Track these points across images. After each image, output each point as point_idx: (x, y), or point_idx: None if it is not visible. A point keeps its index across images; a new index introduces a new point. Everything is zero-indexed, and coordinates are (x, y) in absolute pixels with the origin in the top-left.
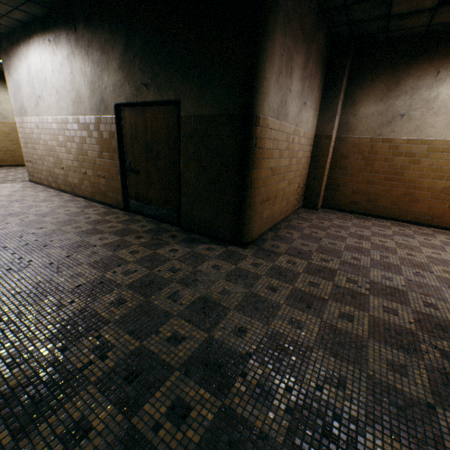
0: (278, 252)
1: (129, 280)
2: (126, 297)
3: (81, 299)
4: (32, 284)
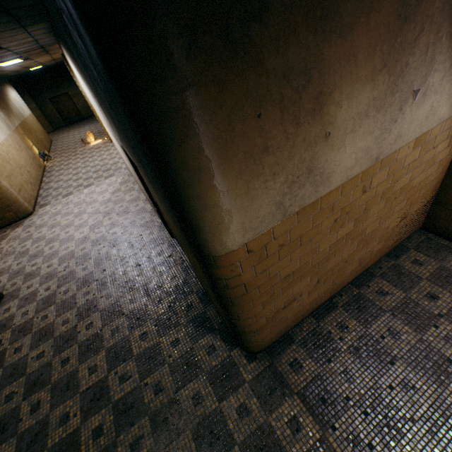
0: (291, 385)
1: (118, 394)
2: (105, 426)
3: (81, 413)
4: (68, 372)
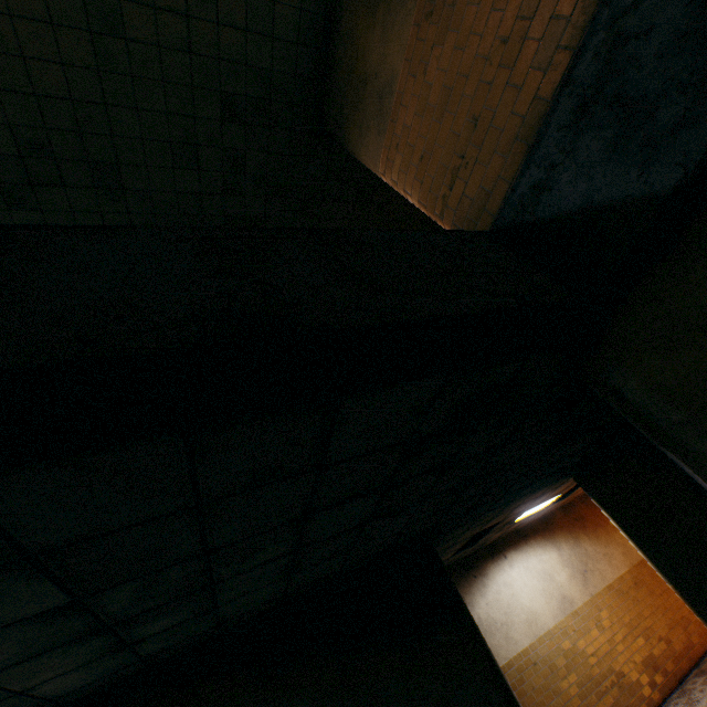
0: None
1: None
2: None
3: None
4: None
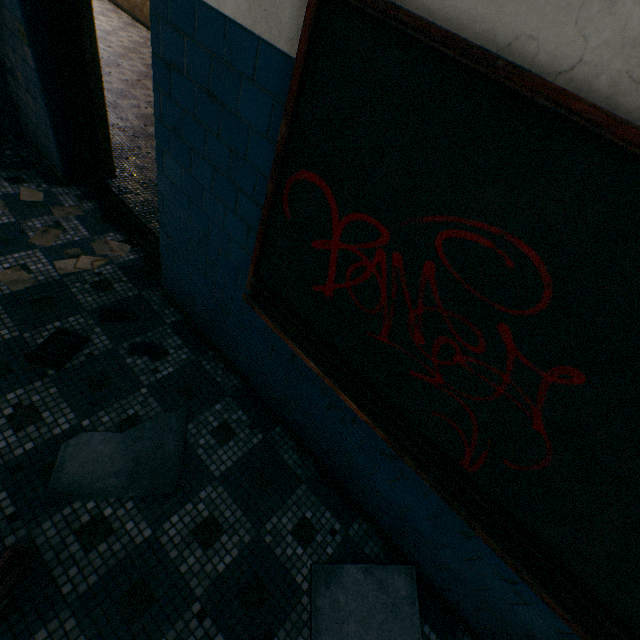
0: None
1: None
2: None
3: (152, 110)
4: (118, 89)
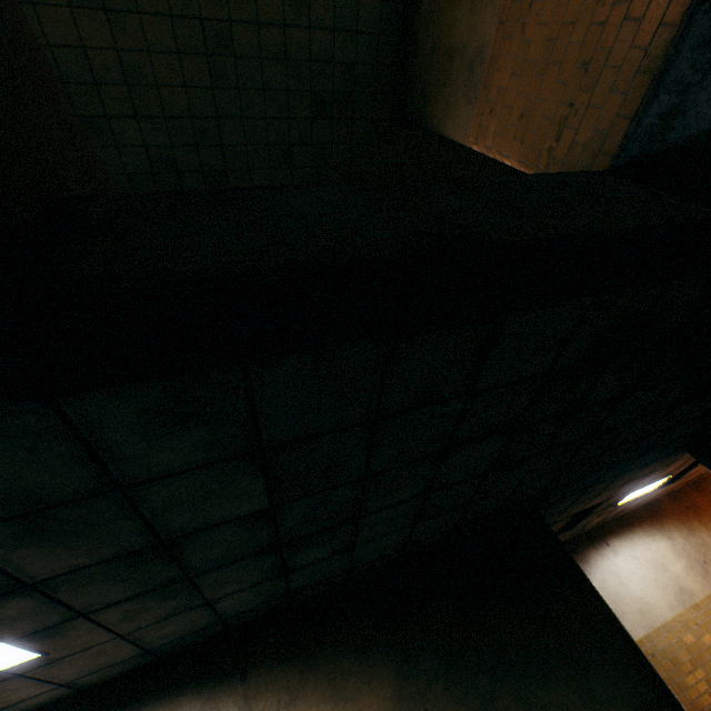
0: None
1: None
2: None
3: None
4: None
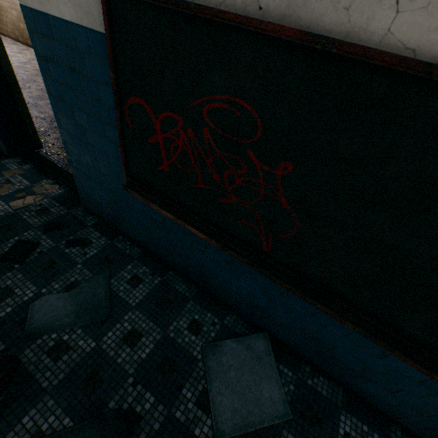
0: None
1: None
2: None
3: None
4: (36, 95)
